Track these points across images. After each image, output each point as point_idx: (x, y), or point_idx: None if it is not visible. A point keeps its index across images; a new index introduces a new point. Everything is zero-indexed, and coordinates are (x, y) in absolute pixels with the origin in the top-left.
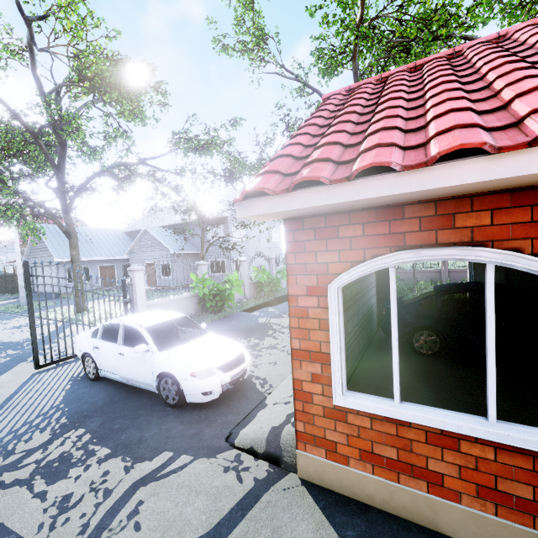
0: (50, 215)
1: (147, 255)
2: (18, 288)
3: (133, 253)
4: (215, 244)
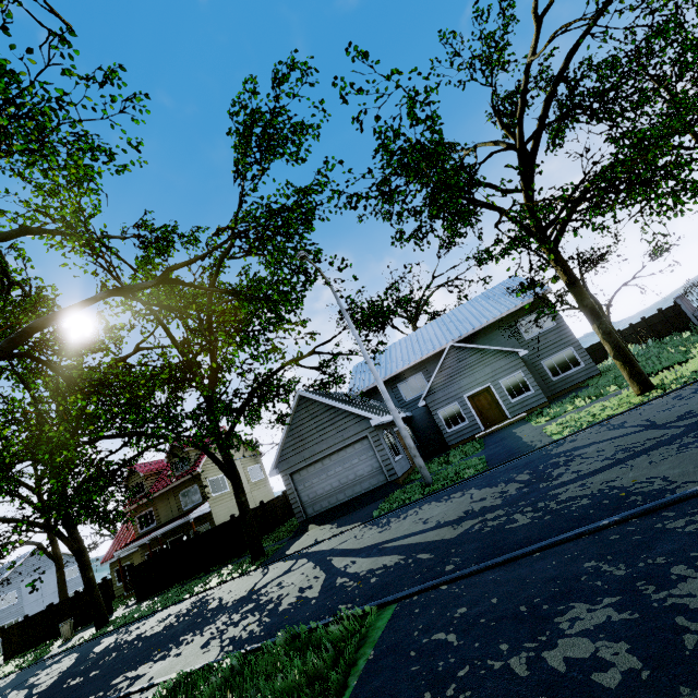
0: (553, 250)
1: (466, 382)
2: (412, 453)
3: (432, 394)
4: (542, 336)
